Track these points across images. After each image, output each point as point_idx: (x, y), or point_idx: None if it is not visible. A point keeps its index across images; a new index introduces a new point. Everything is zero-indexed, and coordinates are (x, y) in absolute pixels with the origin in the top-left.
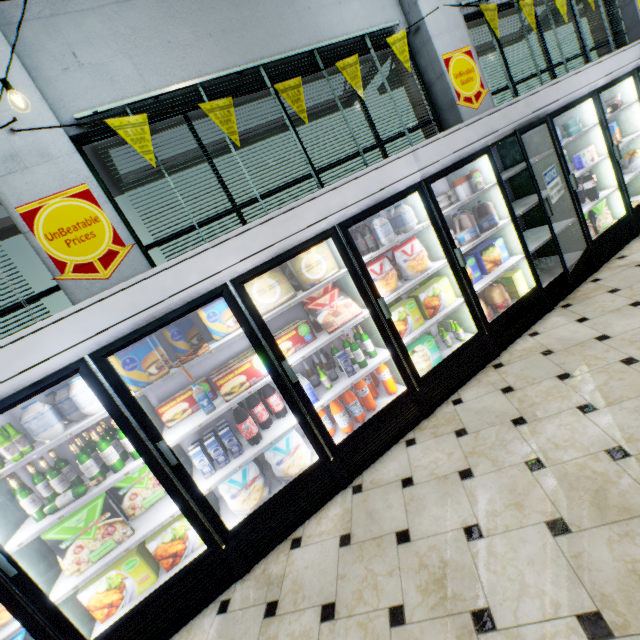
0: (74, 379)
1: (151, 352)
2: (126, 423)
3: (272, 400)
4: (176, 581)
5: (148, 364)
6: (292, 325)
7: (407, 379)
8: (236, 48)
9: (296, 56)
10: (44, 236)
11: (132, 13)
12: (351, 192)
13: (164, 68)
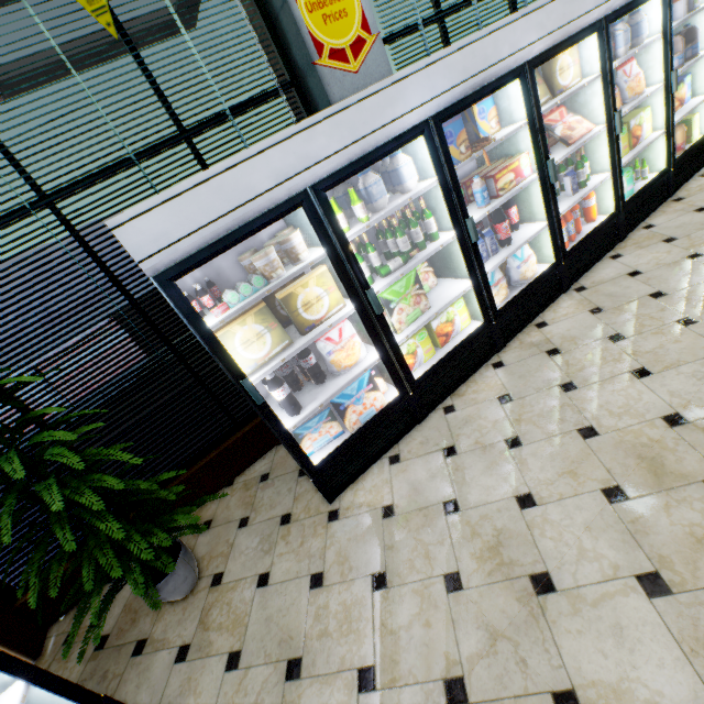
0: (398, 151)
1: (462, 130)
2: (449, 195)
3: (513, 211)
4: (465, 345)
5: (460, 142)
6: None
7: (617, 201)
8: None
9: None
10: (304, 5)
11: None
12: None
13: None
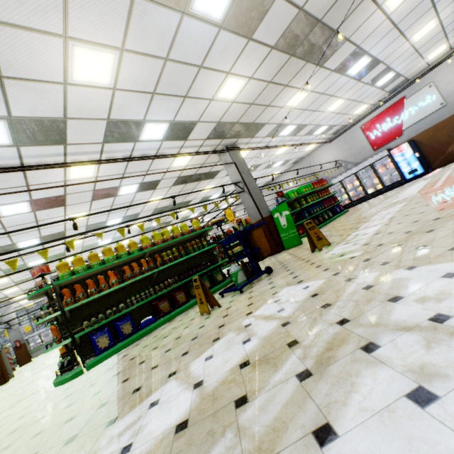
0: None
1: None
2: None
3: None
4: None
5: None
6: None
7: None
8: None
9: None
10: None
11: None
12: None
13: None
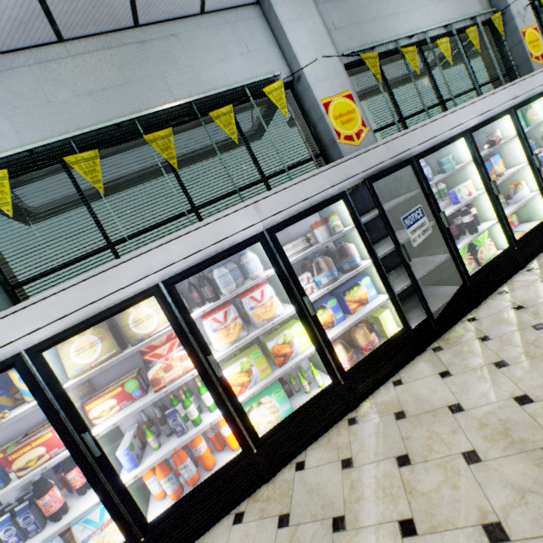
0: None
1: None
2: None
3: None
4: None
5: None
6: (128, 376)
7: (242, 440)
8: (116, 103)
9: (177, 107)
10: None
11: (14, 79)
12: (178, 248)
13: (42, 124)
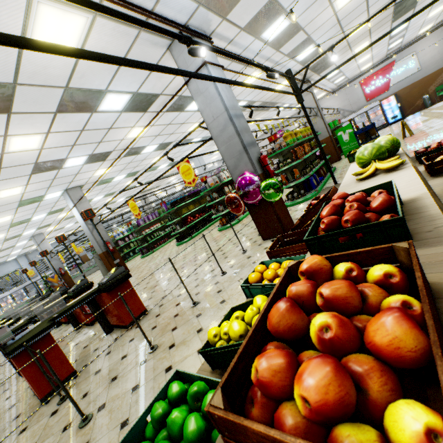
0: None
1: None
2: None
3: None
4: None
5: None
6: None
7: None
8: None
9: None
10: None
11: None
12: None
13: None
